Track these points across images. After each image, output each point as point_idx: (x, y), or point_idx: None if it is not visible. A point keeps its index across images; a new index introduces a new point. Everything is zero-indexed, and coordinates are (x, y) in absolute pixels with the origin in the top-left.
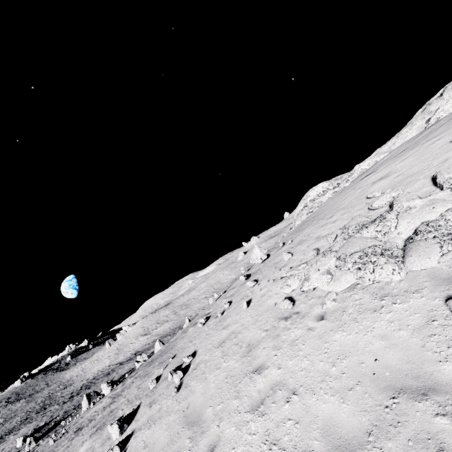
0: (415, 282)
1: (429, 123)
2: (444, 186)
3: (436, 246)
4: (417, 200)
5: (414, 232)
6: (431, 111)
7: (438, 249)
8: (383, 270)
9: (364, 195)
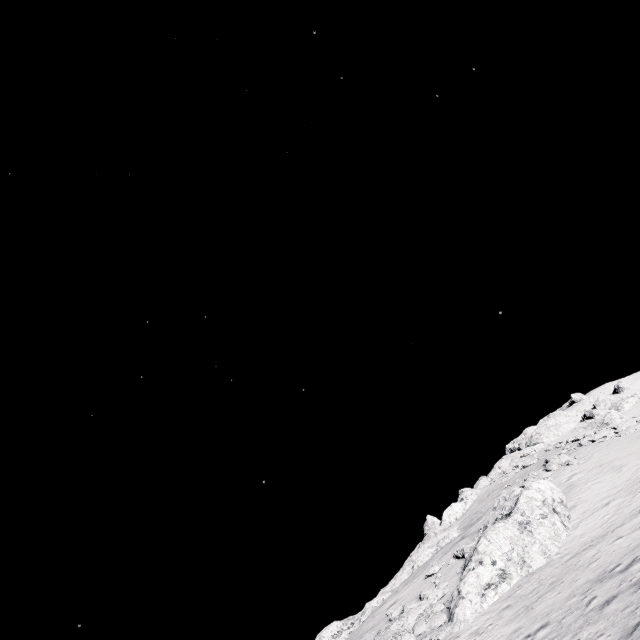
0: (419, 639)
1: (414, 569)
2: (424, 599)
3: (424, 620)
4: (413, 604)
5: (415, 621)
6: (413, 560)
7: (425, 621)
8: (405, 636)
9: (383, 617)
